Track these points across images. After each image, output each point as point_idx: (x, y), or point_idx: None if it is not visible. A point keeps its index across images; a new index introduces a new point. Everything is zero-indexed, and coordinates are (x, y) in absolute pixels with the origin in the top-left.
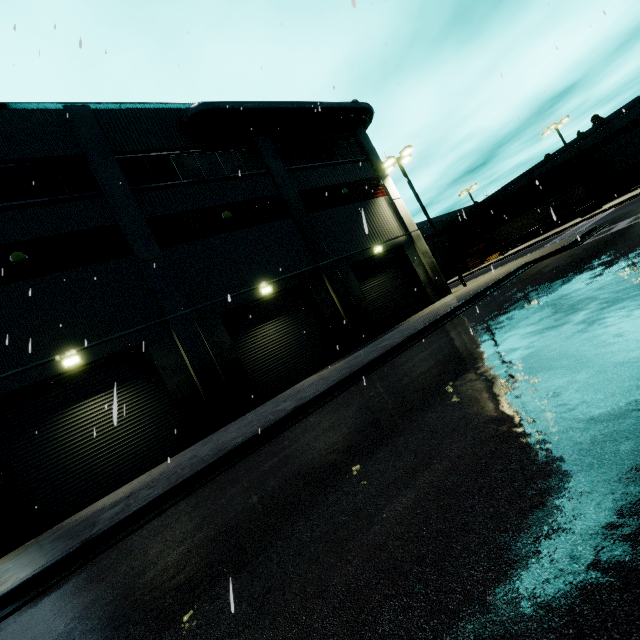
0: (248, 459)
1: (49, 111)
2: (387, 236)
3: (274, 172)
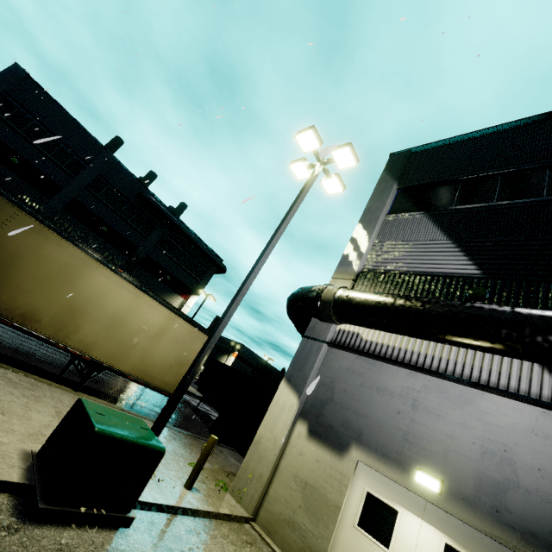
0: None
1: (101, 146)
2: None
3: (148, 240)
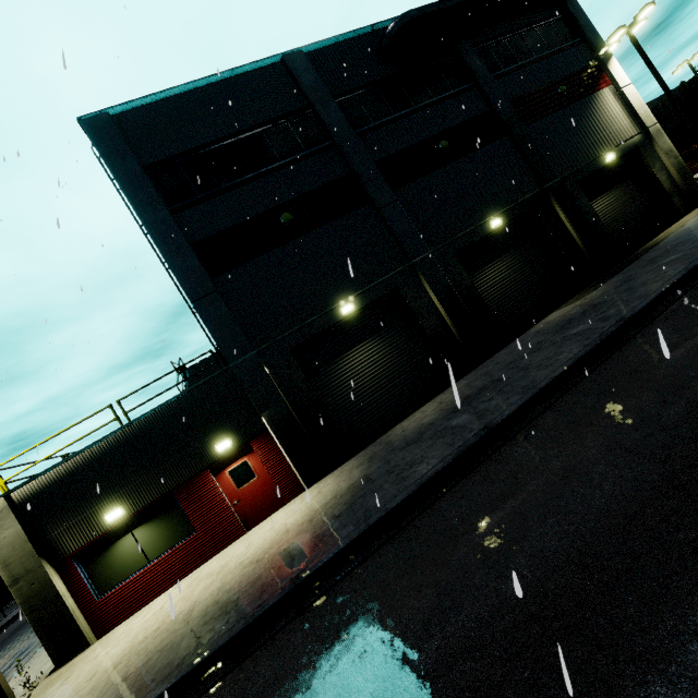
0: (612, 363)
1: (271, 66)
2: (617, 139)
3: (482, 83)
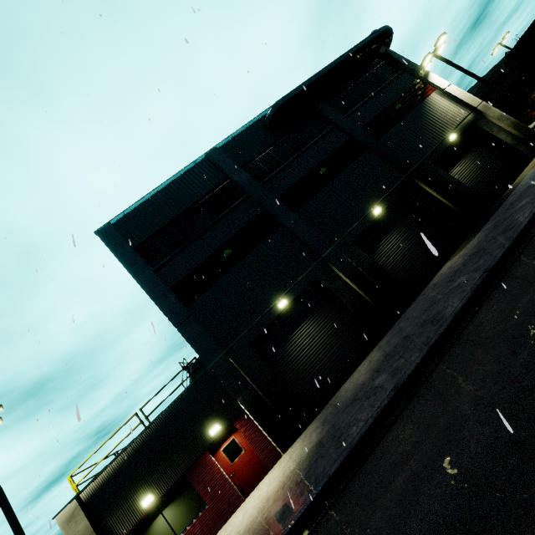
0: (482, 313)
1: (200, 163)
2: (454, 122)
3: (339, 123)
